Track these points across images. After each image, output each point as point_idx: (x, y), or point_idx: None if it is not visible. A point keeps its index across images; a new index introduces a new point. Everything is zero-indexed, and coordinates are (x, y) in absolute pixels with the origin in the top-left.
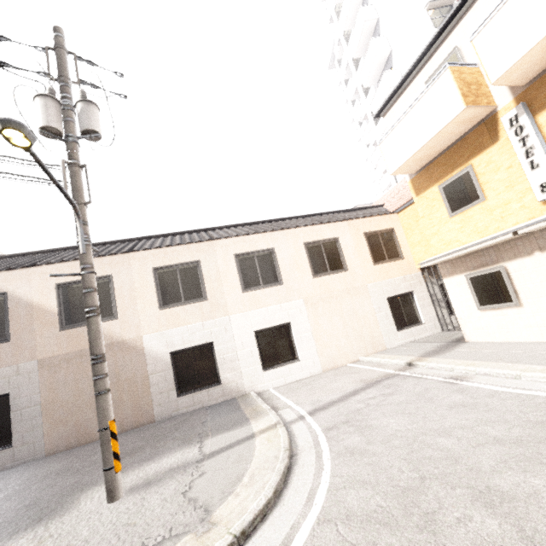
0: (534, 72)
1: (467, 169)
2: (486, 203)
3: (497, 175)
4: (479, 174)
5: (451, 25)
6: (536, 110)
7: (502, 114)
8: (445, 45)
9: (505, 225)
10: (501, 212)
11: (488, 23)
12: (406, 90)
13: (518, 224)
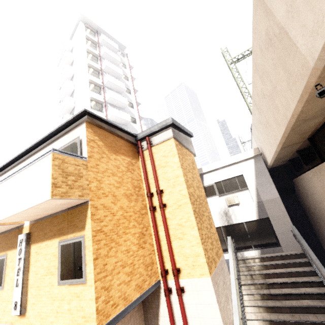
0: (32, 218)
1: (5, 256)
2: (3, 292)
3: (12, 273)
4: (7, 265)
5: (27, 156)
6: (32, 241)
7: (24, 231)
8: (23, 164)
9: (3, 319)
10: (5, 306)
11: (5, 182)
12: (6, 174)
13: (7, 323)
